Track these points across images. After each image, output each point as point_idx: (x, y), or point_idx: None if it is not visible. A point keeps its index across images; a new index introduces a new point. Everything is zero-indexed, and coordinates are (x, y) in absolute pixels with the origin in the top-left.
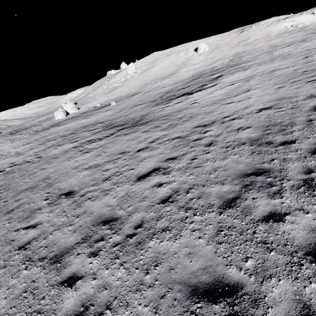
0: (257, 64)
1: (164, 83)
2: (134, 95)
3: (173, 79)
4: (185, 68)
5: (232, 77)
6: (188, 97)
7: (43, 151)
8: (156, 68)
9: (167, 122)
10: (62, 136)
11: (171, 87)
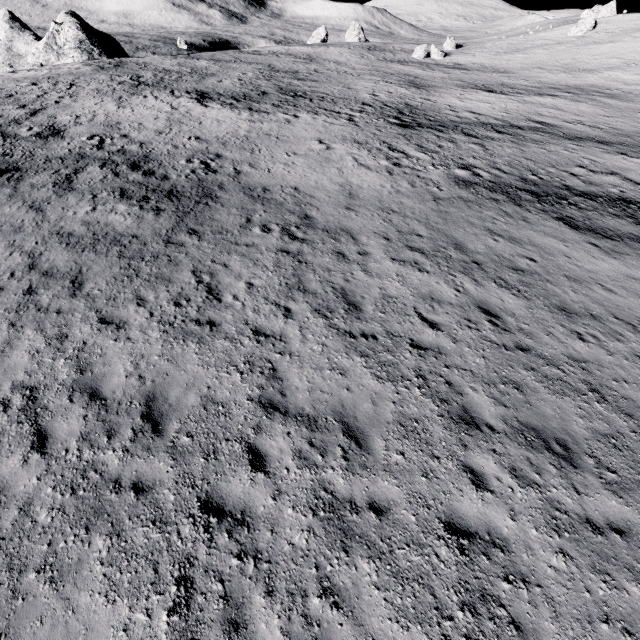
0: (597, 104)
1: (547, 77)
2: (500, 72)
3: (562, 78)
4: (616, 73)
5: (541, 99)
6: (479, 92)
7: (364, 74)
8: (603, 48)
9: (424, 92)
10: (386, 72)
11: (525, 83)
